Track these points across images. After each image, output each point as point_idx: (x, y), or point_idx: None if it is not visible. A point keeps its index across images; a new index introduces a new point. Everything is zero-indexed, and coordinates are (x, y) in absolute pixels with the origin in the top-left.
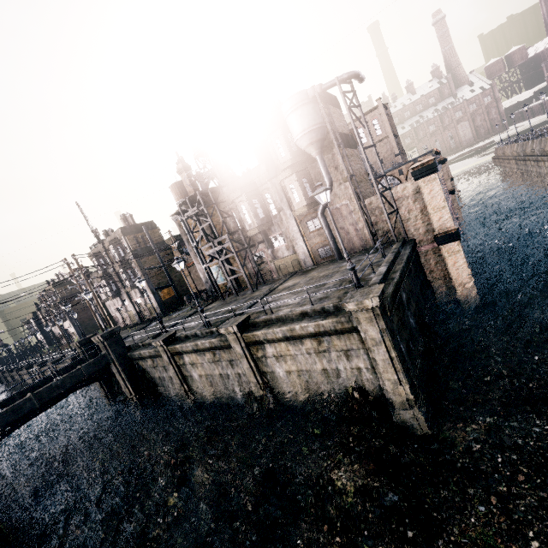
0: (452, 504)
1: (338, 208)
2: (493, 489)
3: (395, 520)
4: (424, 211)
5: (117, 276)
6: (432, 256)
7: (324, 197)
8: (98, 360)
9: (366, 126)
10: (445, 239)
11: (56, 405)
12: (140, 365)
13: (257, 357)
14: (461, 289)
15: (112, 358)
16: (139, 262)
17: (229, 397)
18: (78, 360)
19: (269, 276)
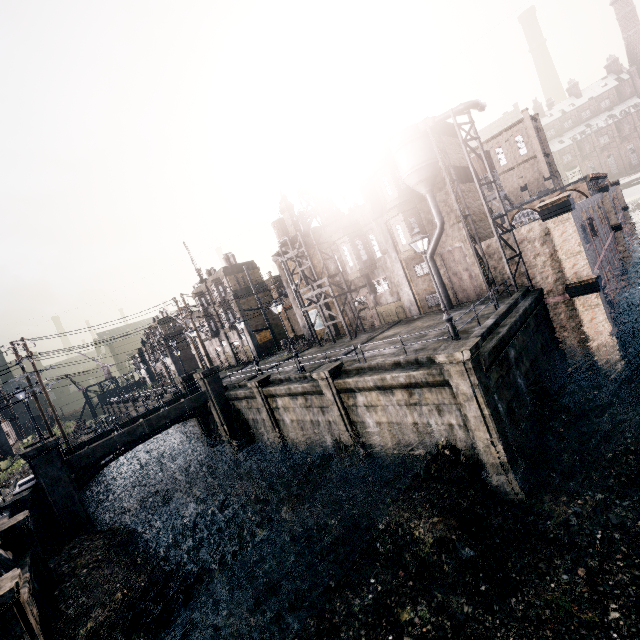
0: (534, 569)
1: (450, 251)
2: (583, 561)
3: (469, 572)
4: (554, 257)
5: (217, 316)
6: (564, 309)
7: (420, 245)
8: (198, 396)
9: (485, 160)
10: (580, 290)
11: (157, 438)
12: (236, 405)
13: (348, 405)
14: (599, 351)
15: (211, 395)
16: (238, 303)
17: (319, 445)
18: (180, 395)
19: (370, 324)
